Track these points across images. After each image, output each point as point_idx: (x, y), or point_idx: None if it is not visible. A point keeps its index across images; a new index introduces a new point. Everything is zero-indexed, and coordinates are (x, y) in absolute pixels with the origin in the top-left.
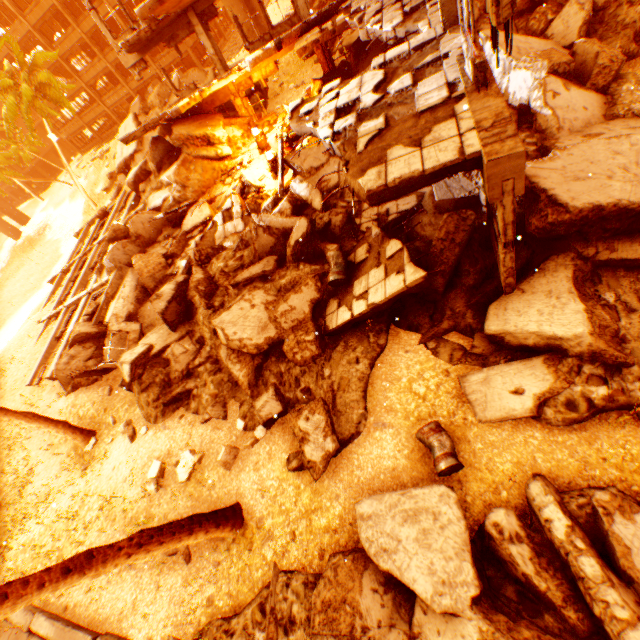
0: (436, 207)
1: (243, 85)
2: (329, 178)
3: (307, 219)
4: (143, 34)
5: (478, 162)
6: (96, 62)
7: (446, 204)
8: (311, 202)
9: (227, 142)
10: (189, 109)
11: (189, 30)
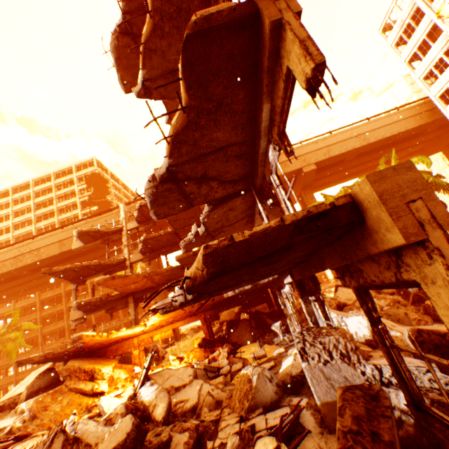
0: (321, 421)
1: (145, 340)
2: (188, 397)
3: (135, 418)
4: (95, 299)
5: (353, 208)
6: (62, 339)
7: (334, 410)
8: (154, 407)
9: (109, 378)
10: (96, 352)
11: (125, 304)
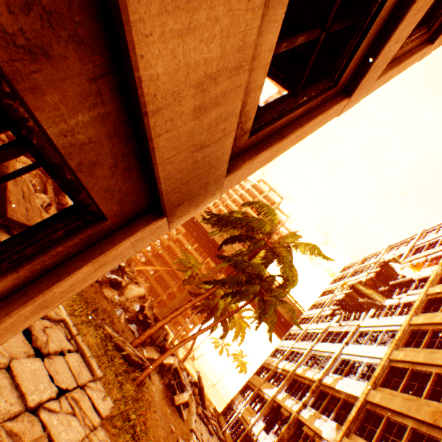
0: None
1: None
2: None
3: None
4: None
5: None
6: None
7: None
8: None
9: None
10: None
11: None
